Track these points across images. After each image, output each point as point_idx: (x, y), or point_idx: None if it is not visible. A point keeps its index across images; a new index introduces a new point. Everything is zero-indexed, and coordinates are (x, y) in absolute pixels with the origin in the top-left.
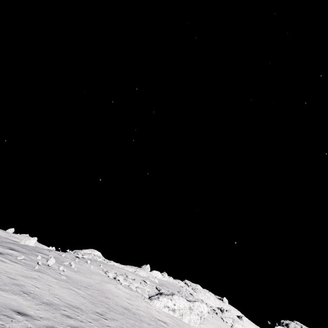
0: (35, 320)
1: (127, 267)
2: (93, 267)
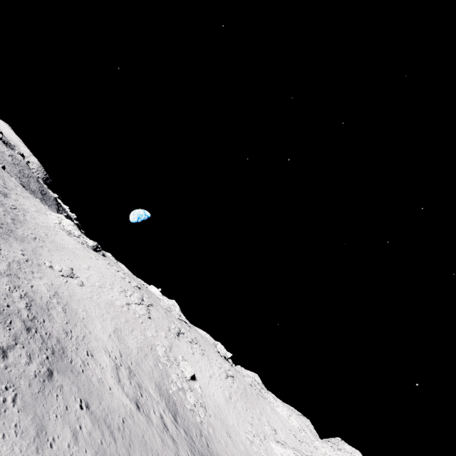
0: None
1: None
2: None
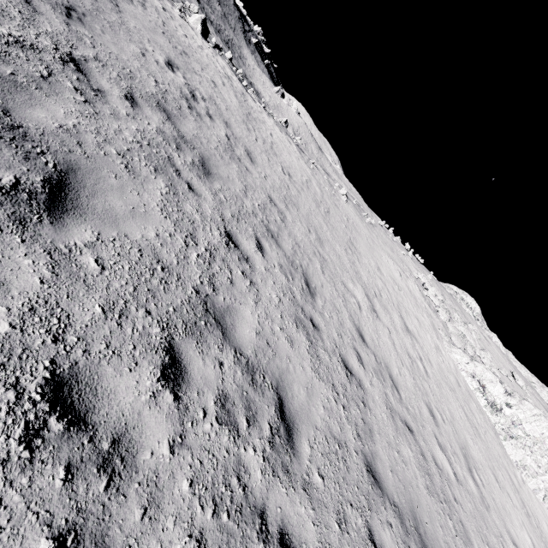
0: (213, 85)
1: (522, 367)
2: (410, 261)
